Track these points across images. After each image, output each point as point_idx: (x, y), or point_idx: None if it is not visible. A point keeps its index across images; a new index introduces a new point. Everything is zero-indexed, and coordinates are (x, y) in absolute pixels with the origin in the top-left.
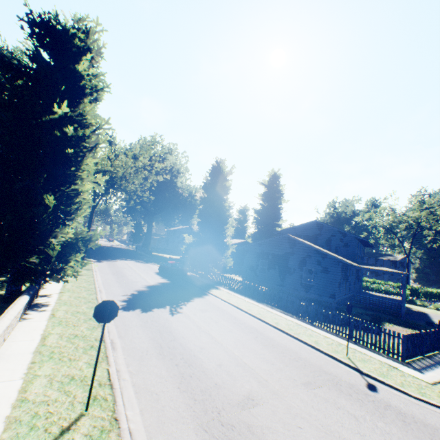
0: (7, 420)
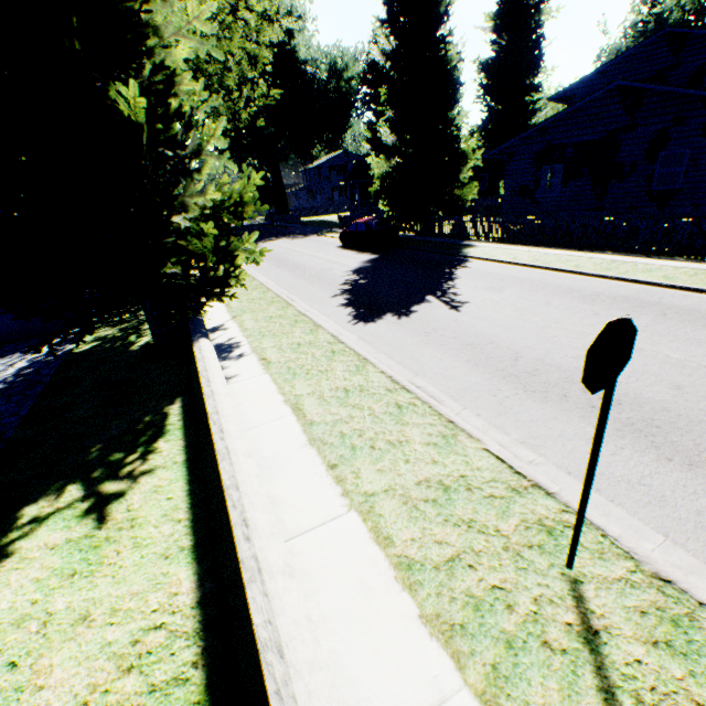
0: (431, 630)
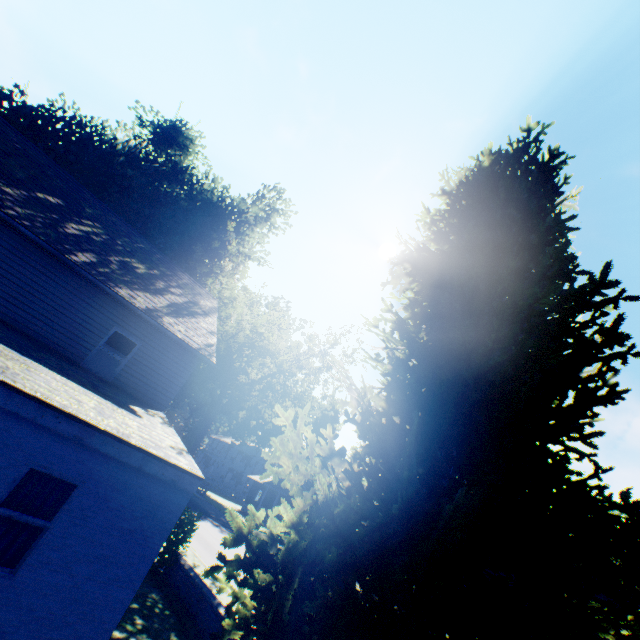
0: None
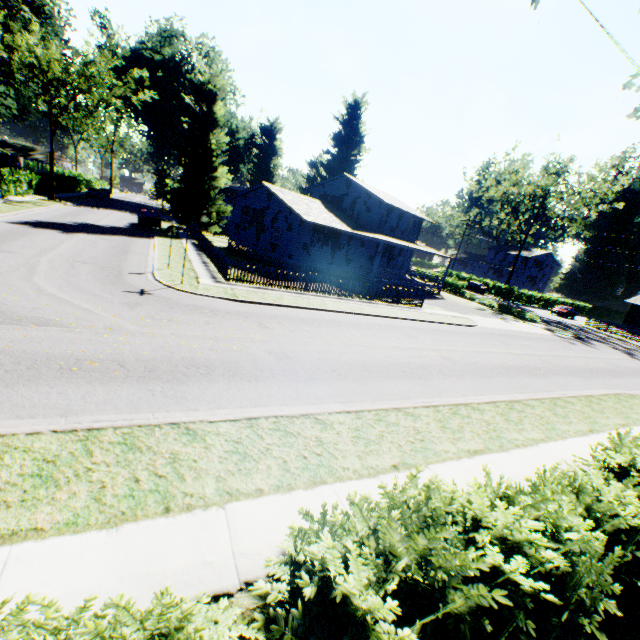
0: None
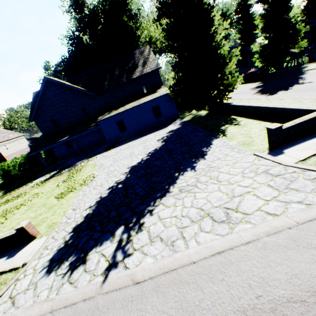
0: None
